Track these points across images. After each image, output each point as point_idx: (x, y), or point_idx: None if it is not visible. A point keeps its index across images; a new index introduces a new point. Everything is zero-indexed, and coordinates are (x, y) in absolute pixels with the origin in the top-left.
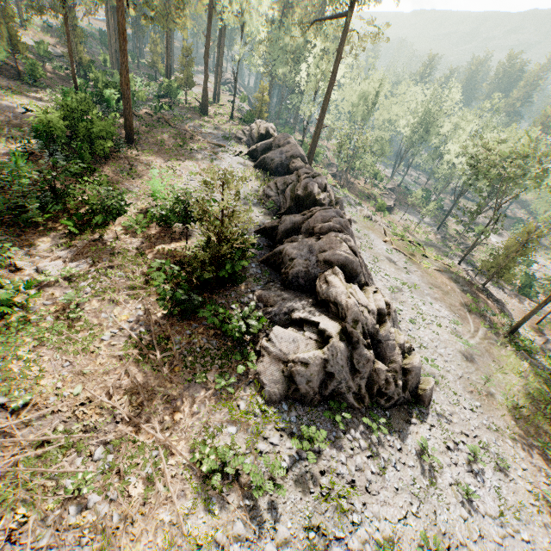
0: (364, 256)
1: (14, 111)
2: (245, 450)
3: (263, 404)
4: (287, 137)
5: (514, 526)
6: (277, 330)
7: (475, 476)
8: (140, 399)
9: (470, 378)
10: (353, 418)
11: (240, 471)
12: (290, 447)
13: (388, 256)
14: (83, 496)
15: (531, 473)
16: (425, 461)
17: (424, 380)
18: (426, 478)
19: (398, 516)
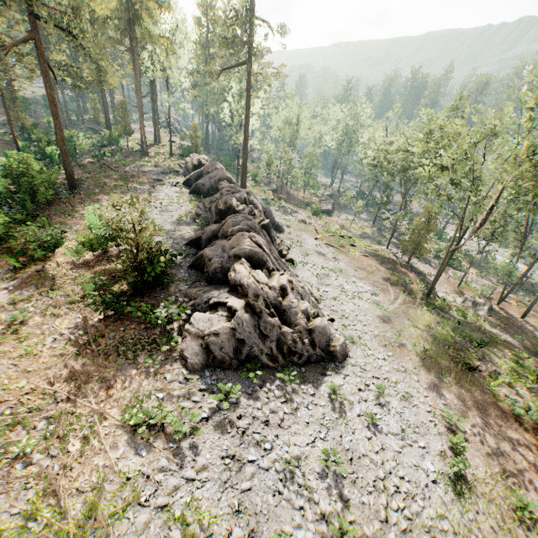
0: (294, 253)
1: None
2: (171, 409)
3: (188, 373)
4: (214, 164)
5: (413, 438)
6: (197, 315)
7: (382, 407)
8: (78, 383)
9: (385, 335)
10: (270, 376)
11: (166, 424)
12: (211, 402)
13: (318, 250)
14: (28, 456)
15: (432, 399)
16: (337, 401)
17: (336, 340)
18: (336, 413)
19: (307, 441)
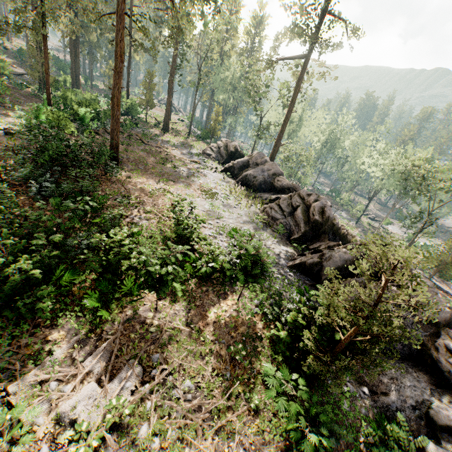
0: None
1: None
2: None
3: None
4: (263, 155)
5: None
6: None
7: None
8: None
9: None
10: None
11: None
12: None
13: None
14: None
15: None
16: None
17: None
18: None
19: None
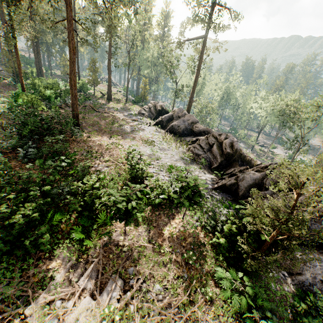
0: None
1: None
2: None
3: None
4: (182, 110)
5: None
6: None
7: None
8: None
9: None
10: None
11: None
12: None
13: None
14: None
15: None
16: None
17: None
18: None
19: None
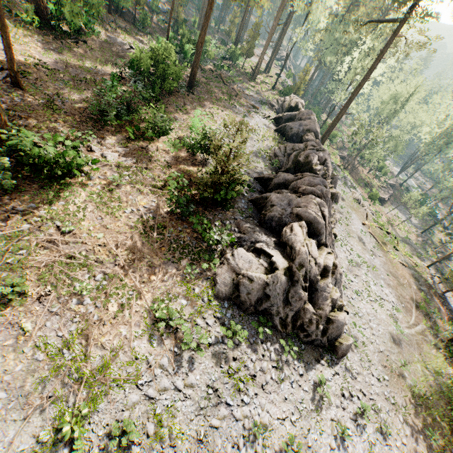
0: (338, 229)
1: (122, 46)
2: (187, 319)
3: (212, 296)
4: (310, 113)
5: None
6: (241, 250)
7: (356, 425)
8: (134, 257)
9: (389, 356)
10: (273, 336)
11: (179, 329)
12: (219, 331)
13: (360, 236)
14: (82, 296)
15: (409, 449)
16: (318, 394)
17: (345, 337)
18: (313, 404)
19: (278, 415)
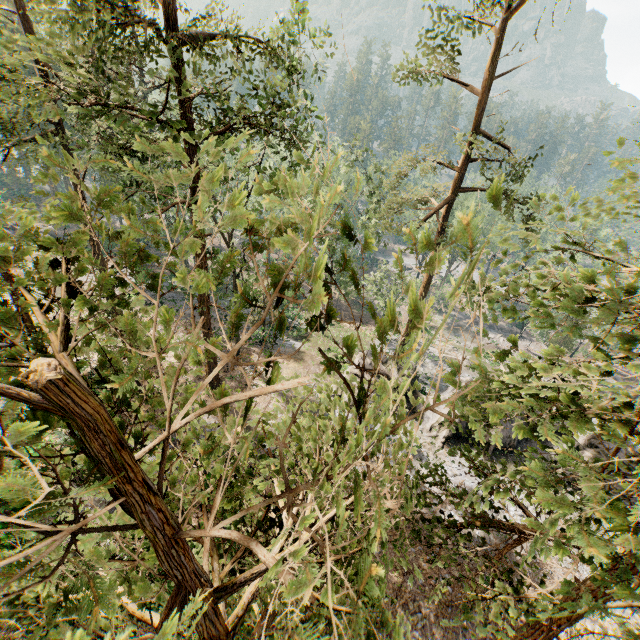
0: None
1: None
2: None
3: None
4: None
5: None
6: None
7: None
8: None
9: None
10: None
11: None
12: None
13: None
14: None
15: None
16: None
17: None
18: None
19: None
